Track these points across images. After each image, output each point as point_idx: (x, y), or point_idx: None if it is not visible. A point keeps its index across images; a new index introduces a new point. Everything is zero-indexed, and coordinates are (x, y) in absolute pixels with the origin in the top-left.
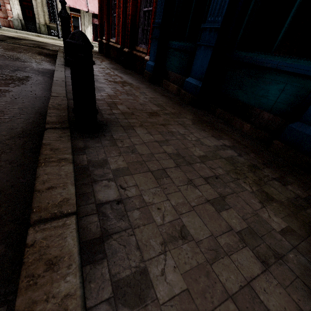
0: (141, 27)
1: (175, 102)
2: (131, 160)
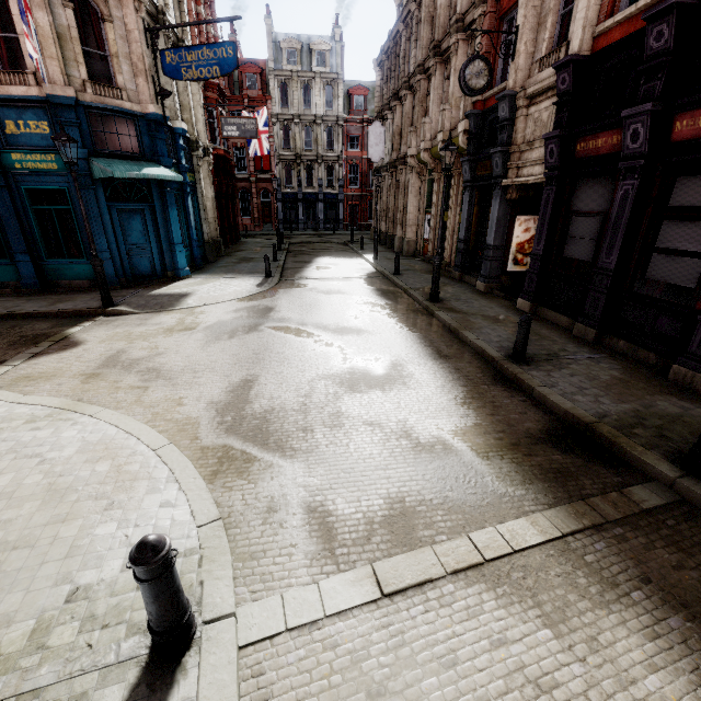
0: None
1: None
2: None
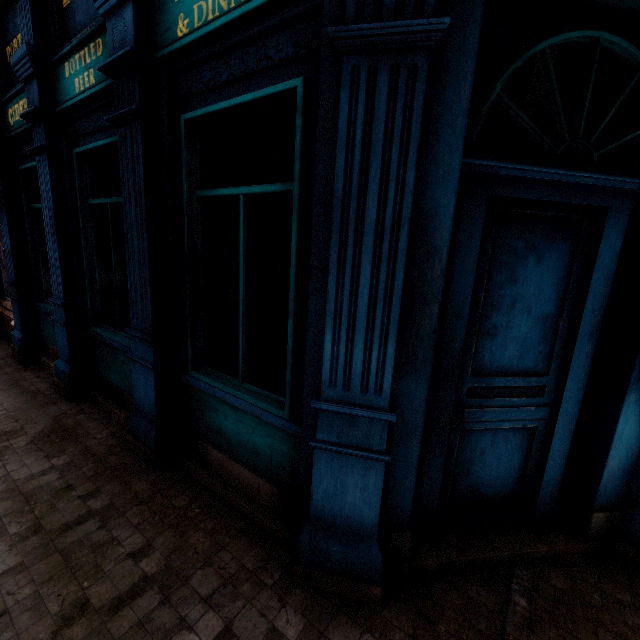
0: (5, 272)
1: (37, 403)
2: None
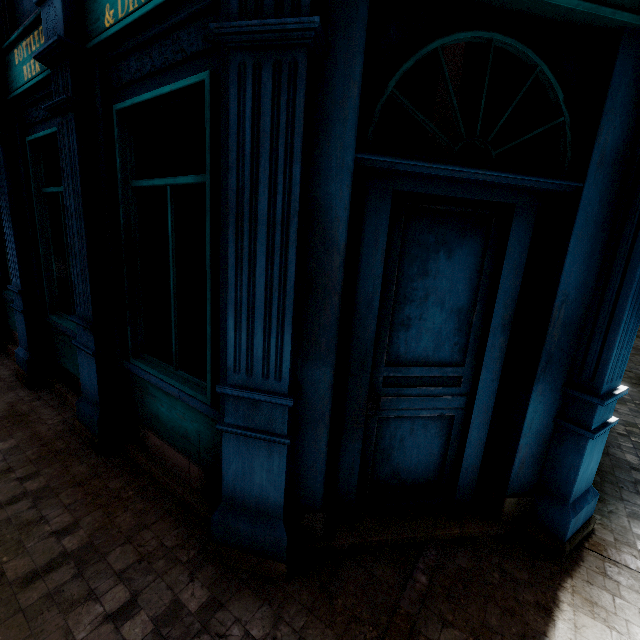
0: None
1: None
2: None
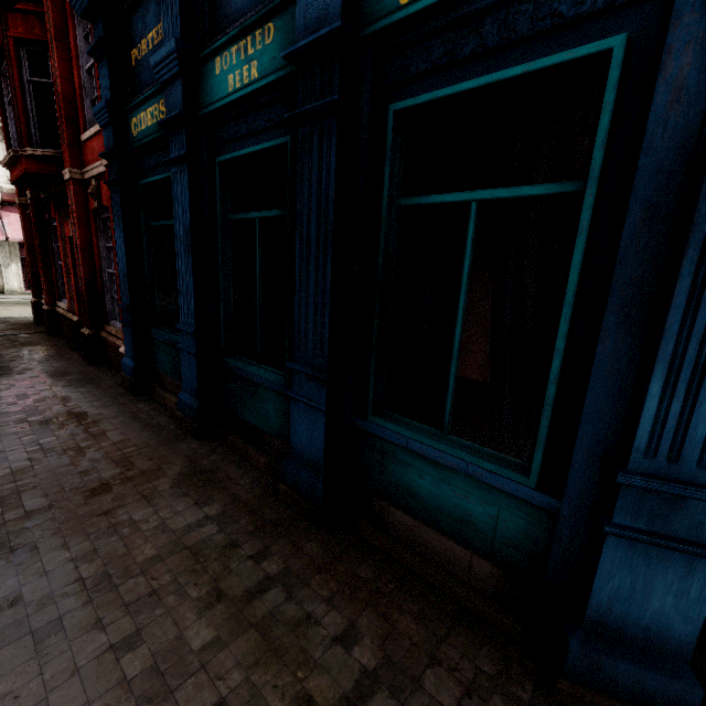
0: (109, 295)
1: (164, 439)
2: (3, 624)
